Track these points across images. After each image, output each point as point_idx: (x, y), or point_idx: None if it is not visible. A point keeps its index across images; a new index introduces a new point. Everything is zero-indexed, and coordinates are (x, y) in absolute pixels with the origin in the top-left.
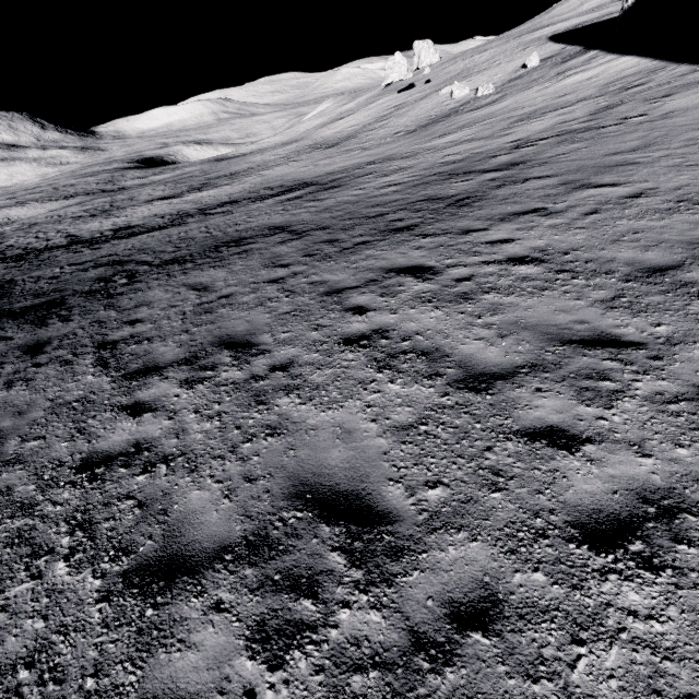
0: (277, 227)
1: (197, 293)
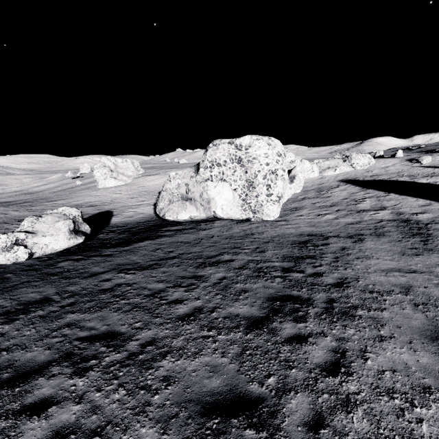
0: None
1: None
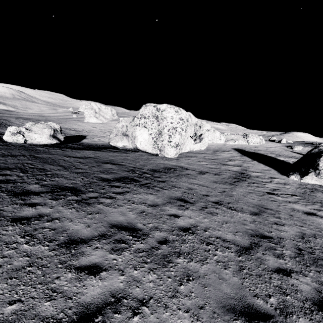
0: (14, 117)
1: (0, 117)
